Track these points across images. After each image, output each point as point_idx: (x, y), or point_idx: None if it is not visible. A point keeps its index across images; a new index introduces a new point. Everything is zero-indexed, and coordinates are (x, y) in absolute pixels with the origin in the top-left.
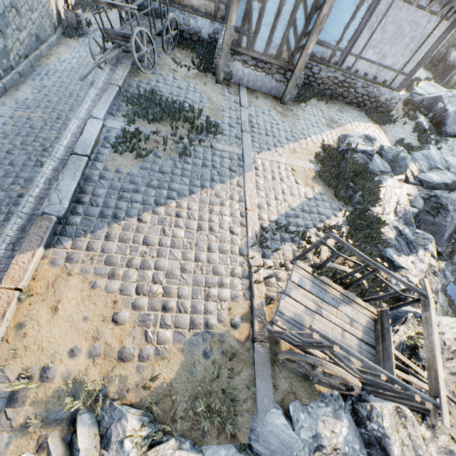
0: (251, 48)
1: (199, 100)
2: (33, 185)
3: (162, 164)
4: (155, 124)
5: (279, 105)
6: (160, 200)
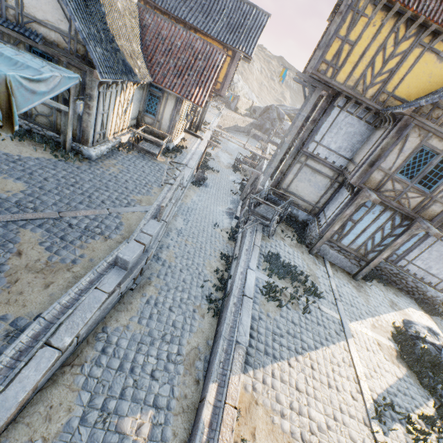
0: (339, 241)
1: (302, 265)
2: (227, 315)
3: (292, 315)
4: (281, 279)
5: (352, 280)
6: (298, 349)
